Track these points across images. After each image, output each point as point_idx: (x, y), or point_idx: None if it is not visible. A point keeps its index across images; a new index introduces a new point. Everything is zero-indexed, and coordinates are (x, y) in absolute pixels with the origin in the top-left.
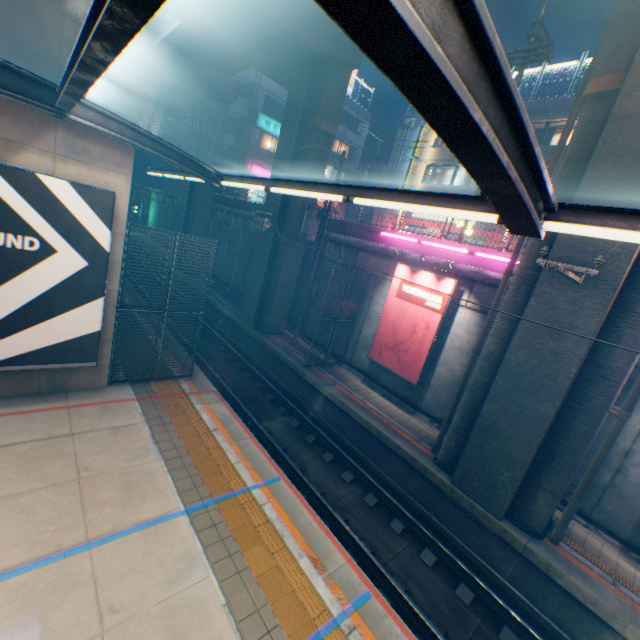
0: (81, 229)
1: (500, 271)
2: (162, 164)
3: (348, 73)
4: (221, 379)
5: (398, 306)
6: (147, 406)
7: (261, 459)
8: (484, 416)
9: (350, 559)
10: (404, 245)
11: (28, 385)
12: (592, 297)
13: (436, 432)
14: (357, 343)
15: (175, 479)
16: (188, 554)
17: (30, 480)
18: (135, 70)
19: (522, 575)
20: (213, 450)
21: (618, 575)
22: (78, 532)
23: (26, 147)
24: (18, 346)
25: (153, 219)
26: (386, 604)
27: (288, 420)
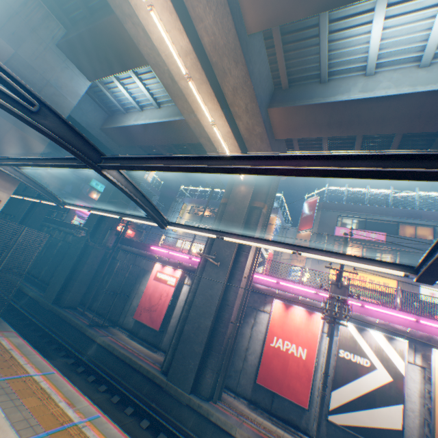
0: None
1: None
2: None
3: (144, 174)
4: None
5: (154, 284)
6: None
7: (44, 363)
8: (185, 332)
9: (93, 403)
10: (162, 253)
11: None
12: (222, 271)
13: None
14: (129, 311)
15: None
16: None
17: None
18: (35, 155)
19: (197, 423)
20: (8, 357)
21: (241, 412)
22: None
23: None
24: None
25: None
26: (109, 418)
27: (66, 360)
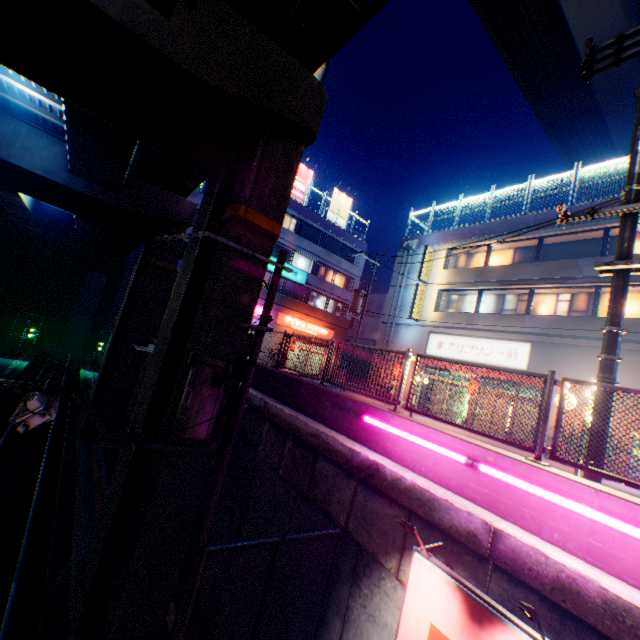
0: None
1: None
2: None
3: (297, 144)
4: None
5: None
6: None
7: None
8: None
9: None
10: (426, 458)
11: None
12: None
13: None
14: None
15: None
16: None
17: None
18: None
19: None
20: None
21: None
22: None
23: None
24: None
25: None
26: None
27: None
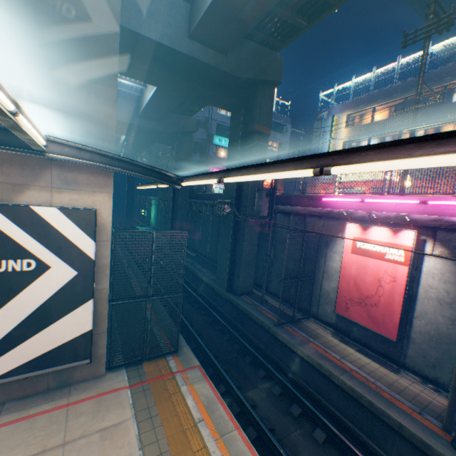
0: (69, 244)
1: None
2: None
3: (272, 89)
4: (204, 345)
5: (355, 261)
6: (137, 394)
7: None
8: None
9: None
10: (347, 205)
11: (38, 384)
12: None
13: (435, 396)
14: (319, 297)
15: None
16: None
17: None
18: (109, 113)
19: None
20: (198, 454)
21: None
22: None
23: (29, 186)
24: (21, 356)
25: (153, 216)
26: None
27: (269, 386)
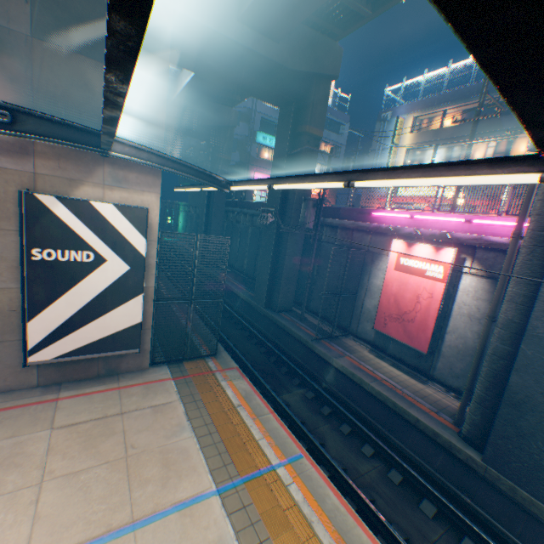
0: (123, 240)
1: (503, 235)
2: (186, 183)
3: (328, 84)
4: (241, 355)
5: (398, 278)
6: (181, 384)
7: (282, 435)
8: (513, 388)
9: None
10: (396, 221)
11: (89, 370)
12: None
13: (454, 402)
14: (360, 315)
15: (206, 456)
16: (221, 540)
17: (88, 458)
18: (159, 111)
19: None
20: (238, 426)
21: None
22: (125, 512)
23: (83, 182)
24: (80, 339)
25: (182, 225)
26: None
27: (303, 392)
